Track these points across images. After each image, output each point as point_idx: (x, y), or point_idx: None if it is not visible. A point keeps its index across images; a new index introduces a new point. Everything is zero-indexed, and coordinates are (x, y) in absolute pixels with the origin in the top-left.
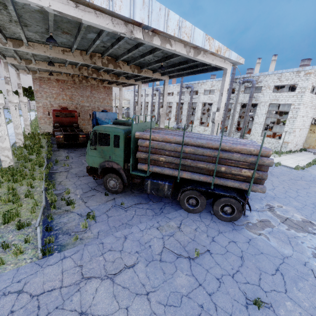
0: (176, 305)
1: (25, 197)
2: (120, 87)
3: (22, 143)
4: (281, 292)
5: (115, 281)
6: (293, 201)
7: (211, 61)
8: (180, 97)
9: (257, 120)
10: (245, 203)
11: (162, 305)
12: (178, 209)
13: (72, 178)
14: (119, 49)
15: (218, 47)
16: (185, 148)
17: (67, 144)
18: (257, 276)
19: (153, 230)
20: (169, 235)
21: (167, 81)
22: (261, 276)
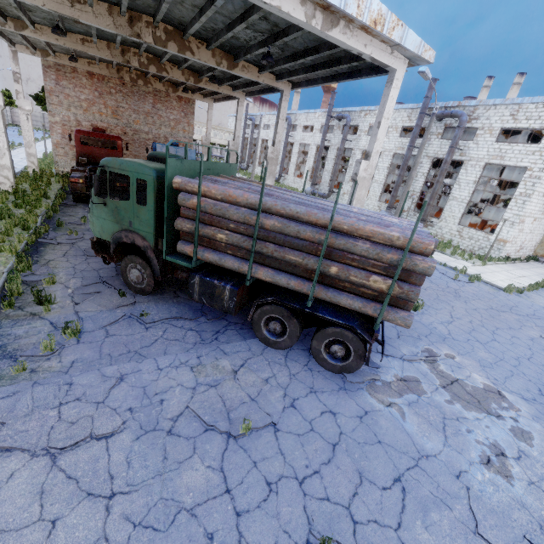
0: (159, 527)
1: None
2: (209, 102)
3: (11, 185)
4: (387, 527)
5: (58, 461)
6: (479, 349)
7: (361, 48)
8: (324, 136)
9: (457, 194)
10: (370, 342)
11: (130, 525)
12: (249, 338)
13: (75, 258)
14: (184, 6)
15: (378, 13)
16: (266, 220)
17: None
18: (352, 488)
19: (183, 372)
20: (209, 385)
21: (286, 94)
22: (360, 489)
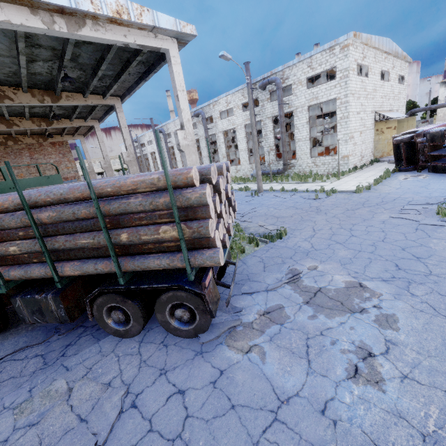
0: None
1: None
2: (79, 138)
3: None
4: None
5: None
6: (339, 249)
7: (122, 39)
8: None
9: (299, 136)
10: (203, 293)
11: None
12: (104, 336)
13: None
14: None
15: (117, 5)
16: (40, 215)
17: None
18: None
19: (0, 421)
20: (30, 425)
21: (118, 106)
22: None
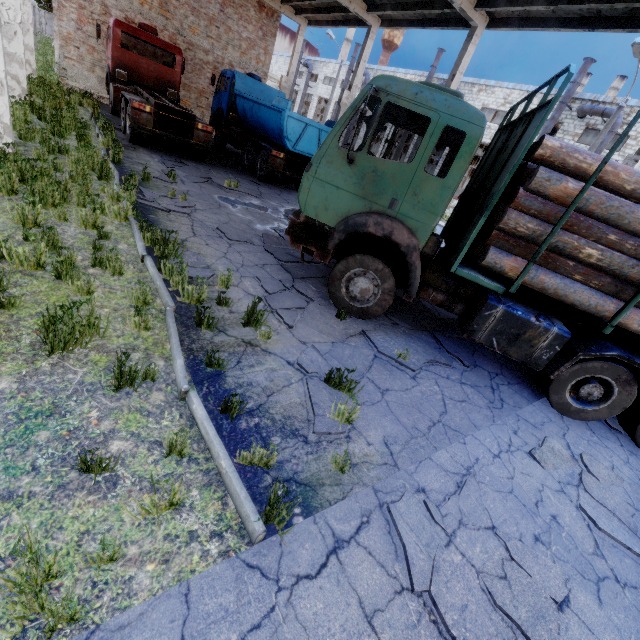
0: None
1: (93, 265)
2: (301, 23)
3: (21, 93)
4: None
5: None
6: None
7: None
8: None
9: None
10: None
11: None
12: (532, 399)
13: (213, 241)
14: None
15: None
16: None
17: (152, 142)
18: None
19: (525, 460)
20: (573, 484)
21: (478, 33)
22: None
